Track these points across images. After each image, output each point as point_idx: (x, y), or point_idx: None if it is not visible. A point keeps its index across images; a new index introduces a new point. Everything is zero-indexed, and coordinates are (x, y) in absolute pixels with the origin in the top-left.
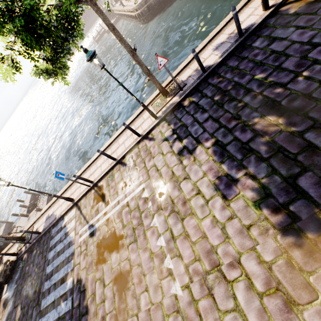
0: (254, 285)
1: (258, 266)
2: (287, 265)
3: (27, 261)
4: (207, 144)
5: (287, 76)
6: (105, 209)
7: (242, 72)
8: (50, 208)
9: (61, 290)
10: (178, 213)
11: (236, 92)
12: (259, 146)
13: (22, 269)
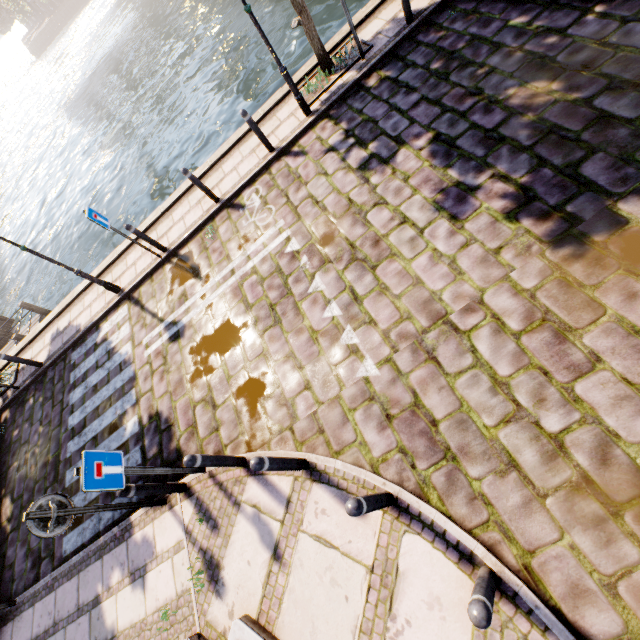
0: (507, 326)
1: (513, 298)
2: (560, 286)
3: (12, 421)
4: (419, 143)
5: (568, 16)
6: (203, 290)
7: (485, 17)
8: (60, 317)
9: (114, 443)
10: (365, 260)
11: (474, 51)
12: (516, 131)
13: (1, 439)
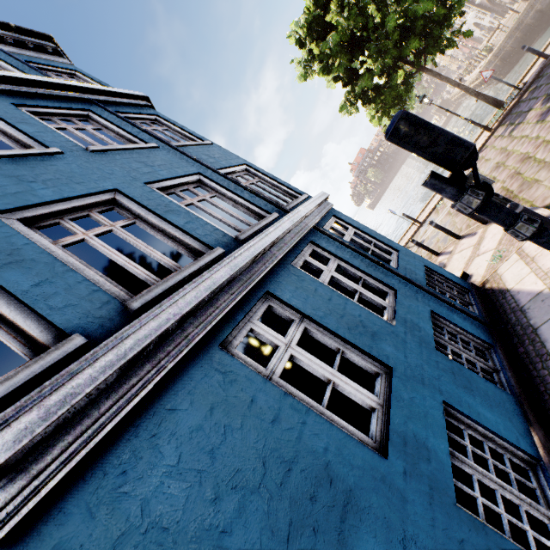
0: None
1: None
2: None
3: None
4: (537, 105)
5: None
6: None
7: None
8: None
9: None
10: (501, 164)
11: None
12: None
13: None
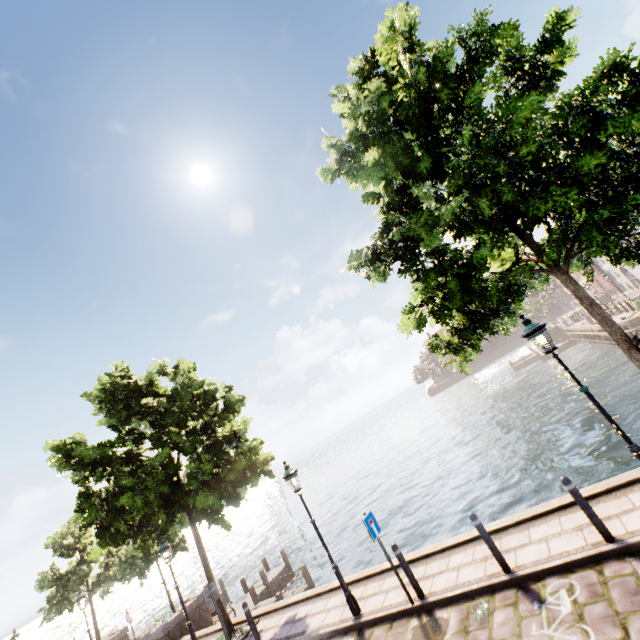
0: None
1: None
2: None
3: None
4: None
5: None
6: None
7: None
8: (305, 602)
9: None
10: None
11: None
12: None
13: None
